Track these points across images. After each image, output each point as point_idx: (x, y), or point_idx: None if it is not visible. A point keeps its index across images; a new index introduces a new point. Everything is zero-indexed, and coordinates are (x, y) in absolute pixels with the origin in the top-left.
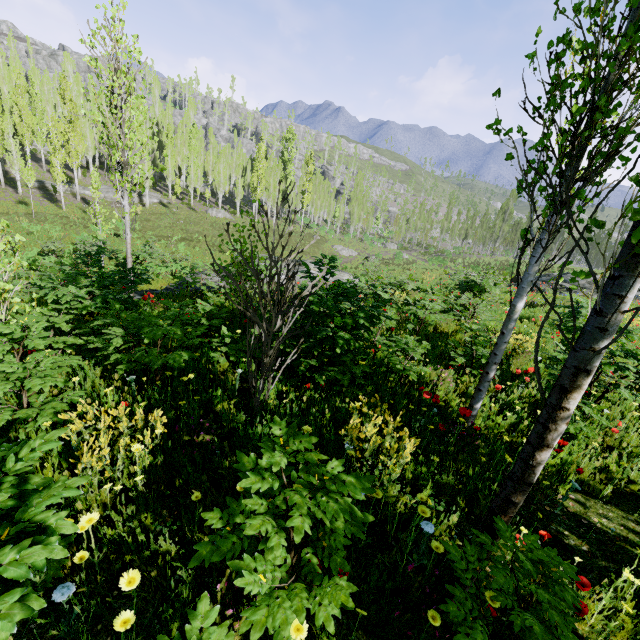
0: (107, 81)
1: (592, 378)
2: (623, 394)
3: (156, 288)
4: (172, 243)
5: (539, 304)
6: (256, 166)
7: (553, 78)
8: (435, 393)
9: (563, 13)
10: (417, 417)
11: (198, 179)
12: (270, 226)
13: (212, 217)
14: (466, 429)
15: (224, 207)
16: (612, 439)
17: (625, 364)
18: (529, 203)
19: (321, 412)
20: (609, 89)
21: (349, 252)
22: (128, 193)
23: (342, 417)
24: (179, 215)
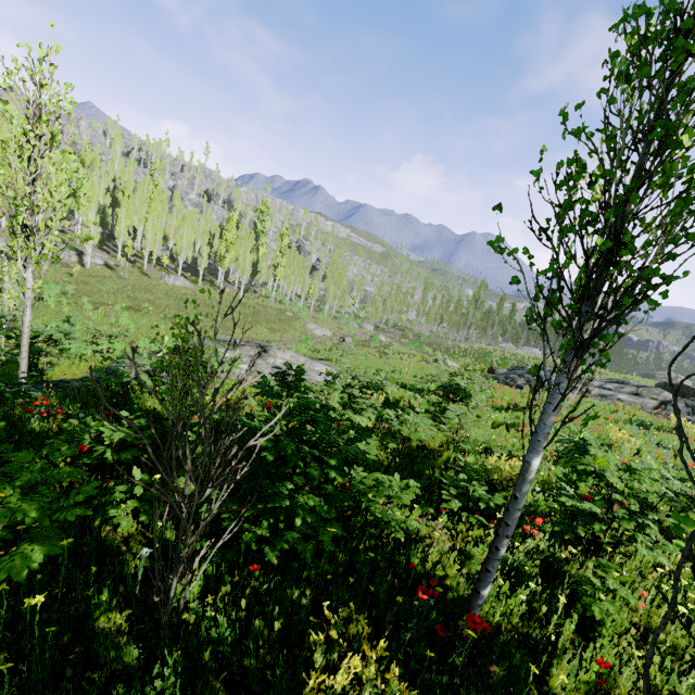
0: (18, 128)
1: (601, 523)
2: (641, 551)
3: (73, 375)
4: (113, 312)
5: (521, 405)
6: (225, 235)
7: (565, 201)
8: (426, 555)
9: (573, 134)
10: (408, 625)
11: (156, 242)
12: (236, 299)
13: (168, 285)
14: (475, 639)
15: (184, 274)
16: (638, 614)
17: (644, 519)
18: (541, 338)
19: (268, 622)
20: (626, 221)
21: (323, 331)
22: (34, 263)
23: (300, 624)
24: (127, 280)
